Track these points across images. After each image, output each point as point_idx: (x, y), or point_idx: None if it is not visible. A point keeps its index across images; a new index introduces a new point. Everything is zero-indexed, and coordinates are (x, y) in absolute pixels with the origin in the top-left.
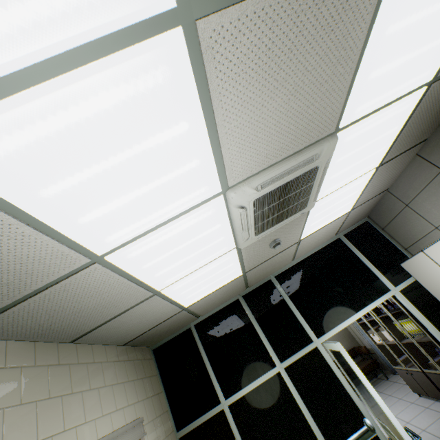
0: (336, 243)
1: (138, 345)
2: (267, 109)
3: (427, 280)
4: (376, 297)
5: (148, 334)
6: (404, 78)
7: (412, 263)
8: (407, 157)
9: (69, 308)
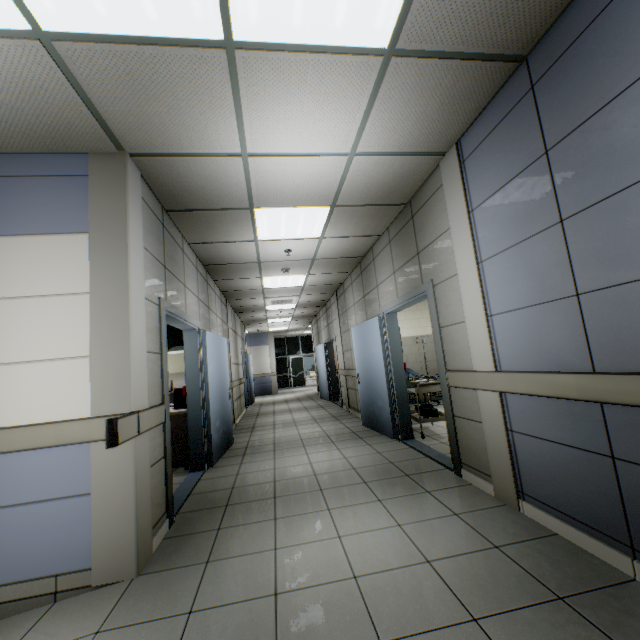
0: None
1: None
2: None
3: None
4: (181, 349)
5: None
6: None
7: None
8: None
9: None
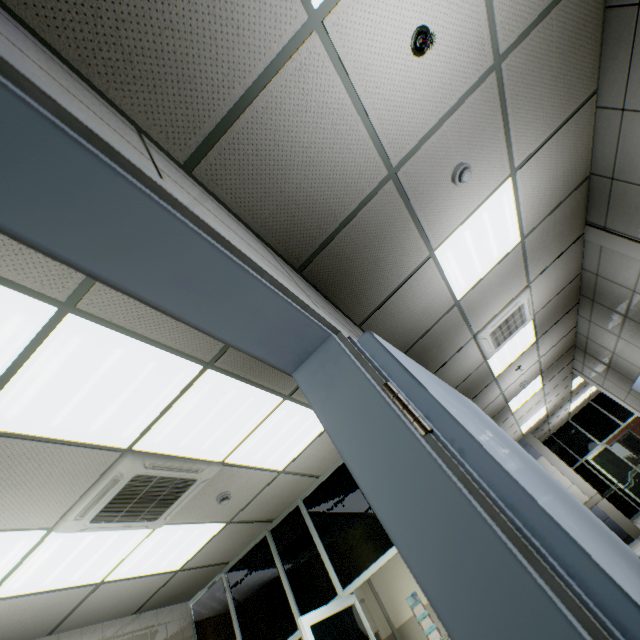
0: None
1: (161, 607)
2: (6, 501)
3: None
4: None
5: (159, 598)
6: (150, 397)
7: None
8: None
9: (6, 624)
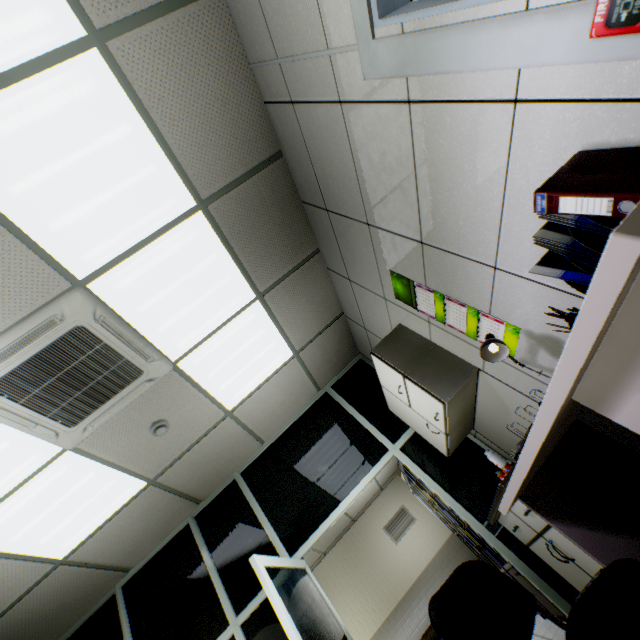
0: (322, 400)
1: None
2: None
3: (413, 423)
4: (371, 466)
5: (12, 621)
6: (133, 215)
7: (391, 404)
8: (314, 275)
9: None
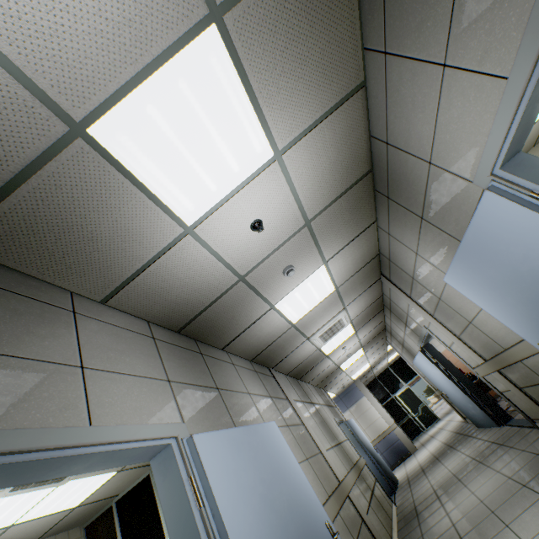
0: None
1: (59, 532)
2: None
3: None
4: None
5: (59, 527)
6: None
7: None
8: None
9: None
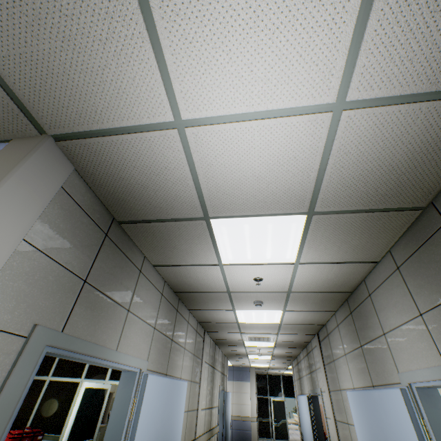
0: None
1: None
2: None
3: None
4: None
5: None
6: None
7: None
8: None
9: None
